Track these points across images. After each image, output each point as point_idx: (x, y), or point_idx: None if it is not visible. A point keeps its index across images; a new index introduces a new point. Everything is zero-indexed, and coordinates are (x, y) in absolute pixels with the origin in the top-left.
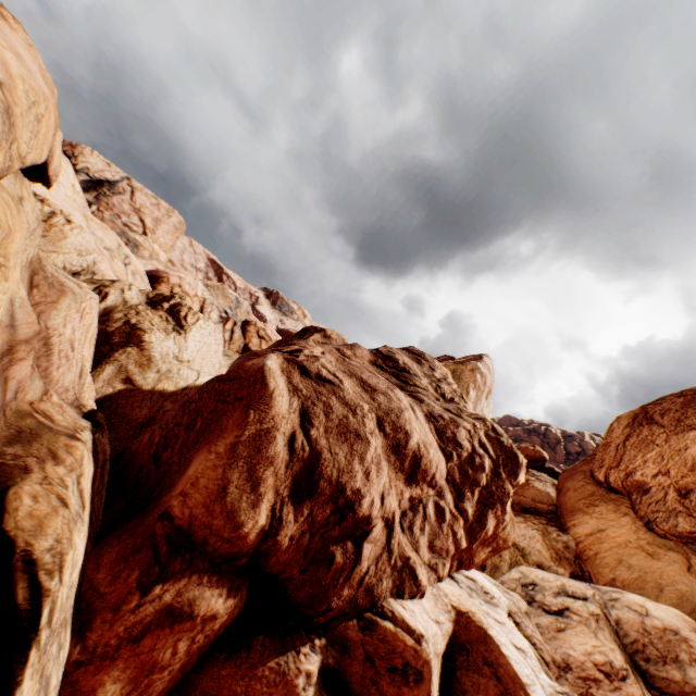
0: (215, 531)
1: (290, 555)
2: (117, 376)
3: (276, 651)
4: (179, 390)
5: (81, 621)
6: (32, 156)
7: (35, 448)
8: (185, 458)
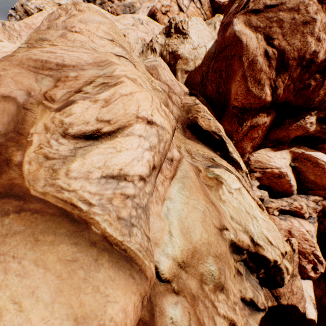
0: (252, 103)
1: (286, 95)
2: (182, 74)
3: (294, 122)
4: (203, 60)
5: (229, 137)
6: (129, 48)
7: (192, 112)
8: (227, 88)
